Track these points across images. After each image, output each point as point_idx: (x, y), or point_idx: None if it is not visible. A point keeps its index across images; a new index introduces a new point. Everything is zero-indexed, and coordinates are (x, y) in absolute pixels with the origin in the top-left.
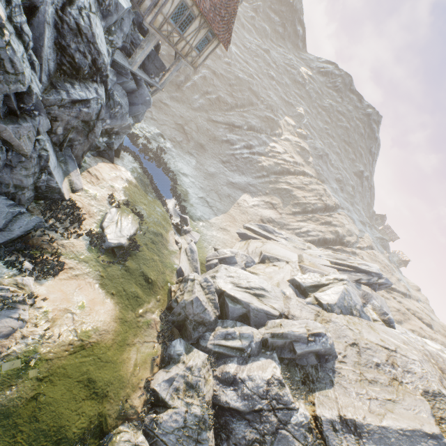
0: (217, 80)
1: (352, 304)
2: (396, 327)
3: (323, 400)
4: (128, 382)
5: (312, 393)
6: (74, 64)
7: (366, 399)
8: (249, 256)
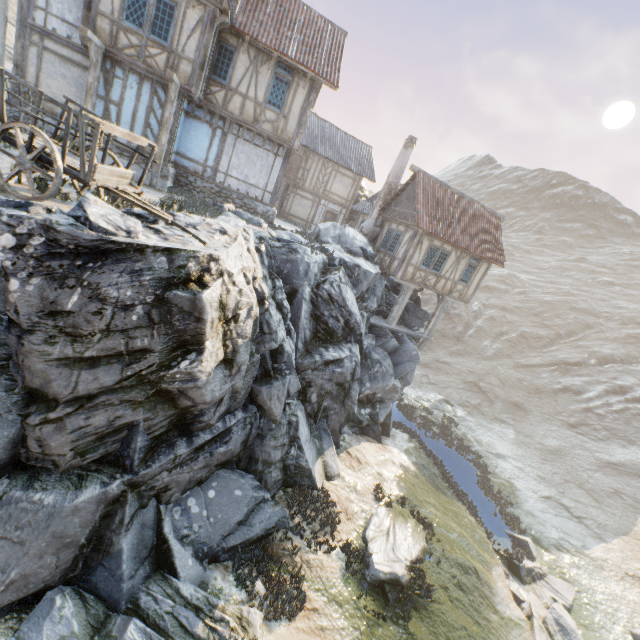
0: (512, 315)
1: None
2: None
3: None
4: None
5: None
6: (327, 329)
7: None
8: None
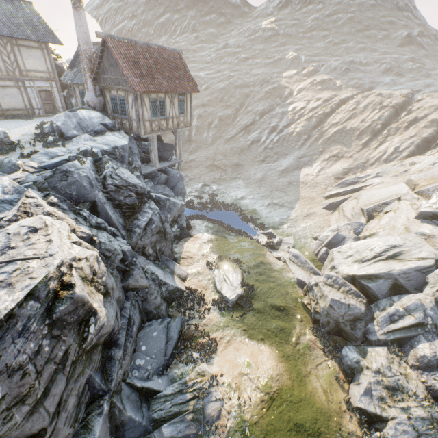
0: (209, 108)
1: None
2: None
3: None
4: (329, 411)
5: None
6: (129, 206)
7: None
8: (352, 223)
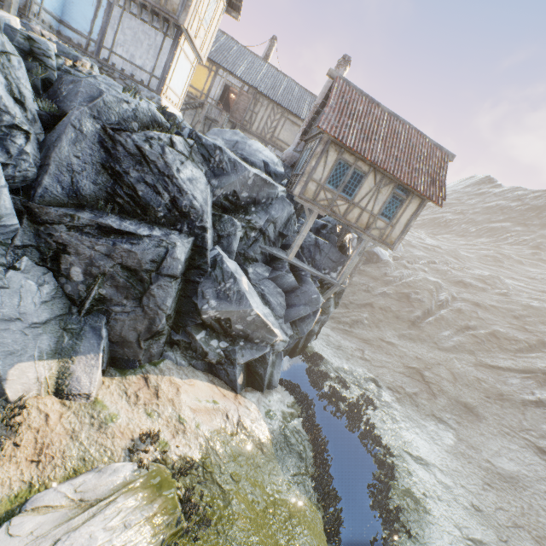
0: (485, 312)
1: None
2: None
3: None
4: None
5: None
6: (137, 199)
7: None
8: None
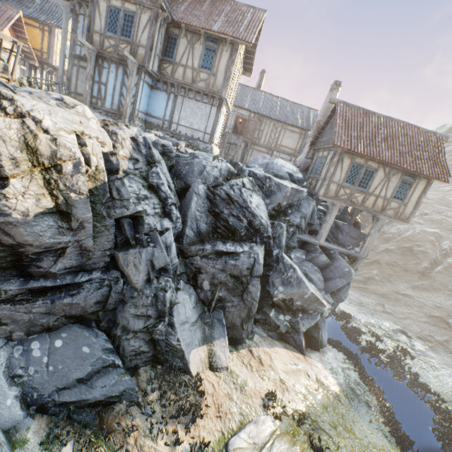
0: None
1: None
2: None
3: None
4: None
5: None
6: (229, 227)
7: None
8: None
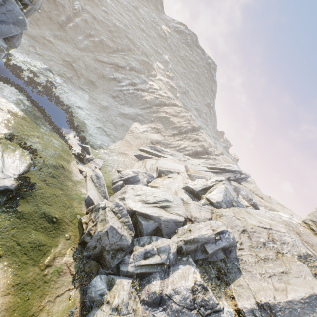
0: (98, 25)
1: (232, 198)
2: (259, 208)
3: (239, 291)
4: None
5: (228, 286)
6: None
7: (268, 278)
8: (148, 173)
